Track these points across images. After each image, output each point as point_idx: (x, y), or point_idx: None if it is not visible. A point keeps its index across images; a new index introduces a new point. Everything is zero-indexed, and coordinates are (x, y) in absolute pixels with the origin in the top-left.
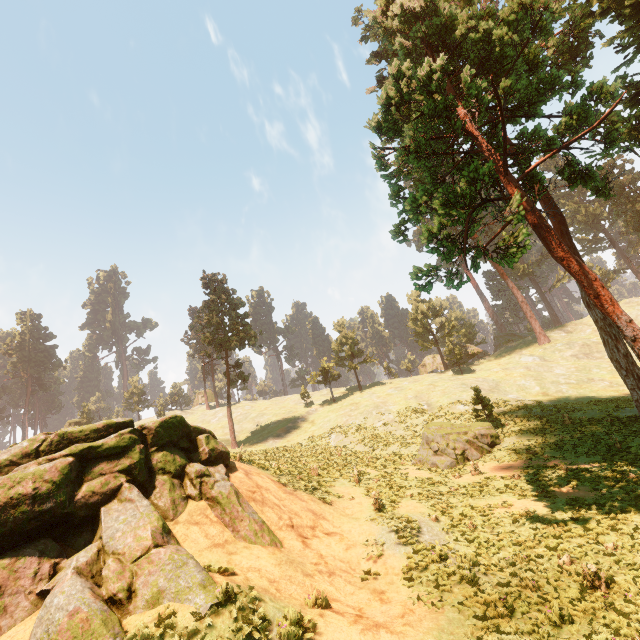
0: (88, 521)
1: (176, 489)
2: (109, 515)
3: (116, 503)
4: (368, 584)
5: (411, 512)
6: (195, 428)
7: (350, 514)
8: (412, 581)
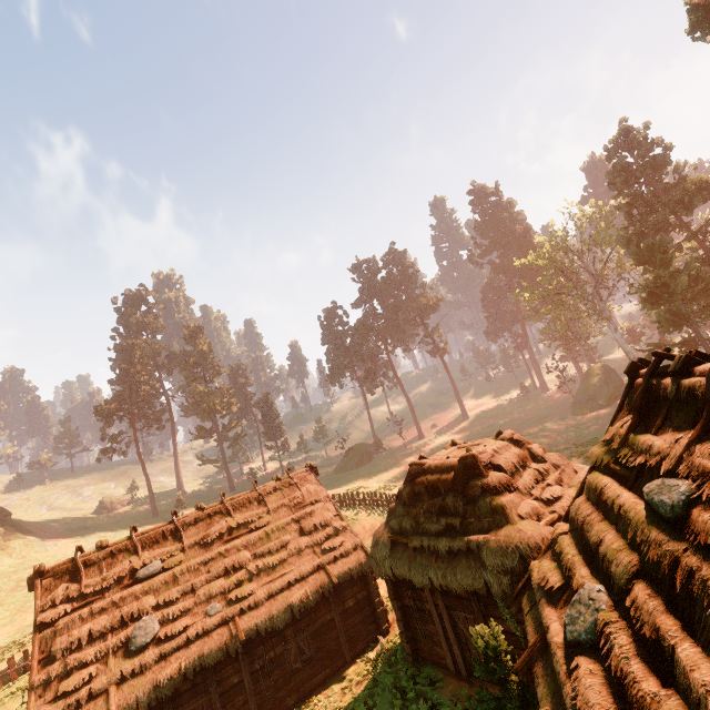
0: None
1: None
2: None
3: None
4: (63, 537)
5: (82, 525)
6: None
7: (58, 528)
8: (76, 535)
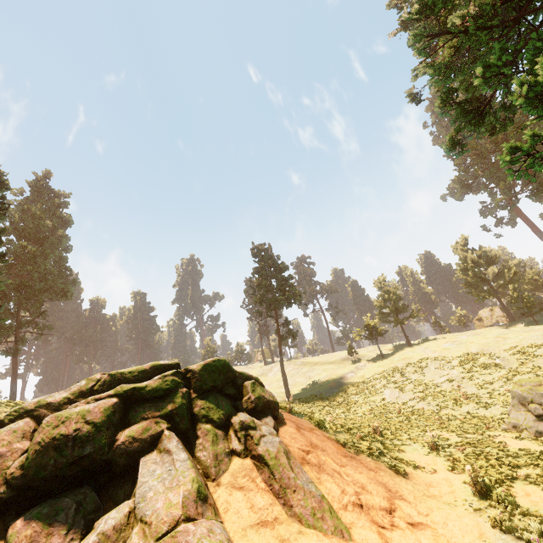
0: (130, 470)
1: (219, 441)
2: (146, 467)
3: (155, 453)
4: None
5: (540, 507)
6: (240, 374)
7: (437, 495)
8: None
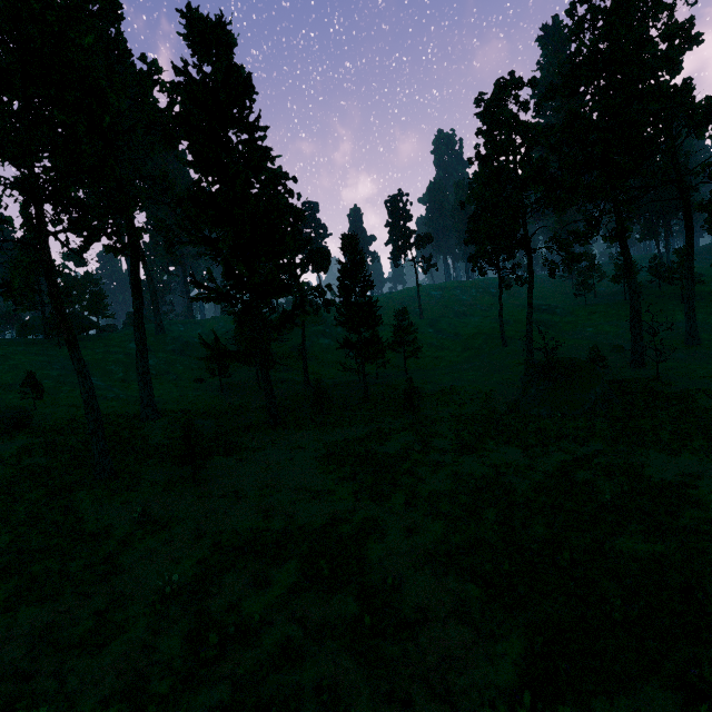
0: None
1: None
2: None
3: None
4: None
5: None
6: None
7: None
8: None
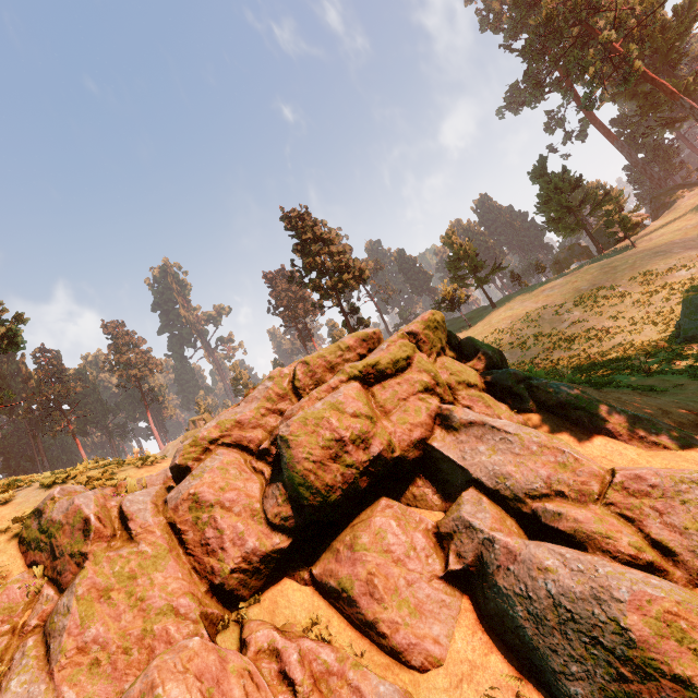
0: (413, 468)
1: (497, 404)
2: (454, 450)
3: (446, 434)
4: None
5: None
6: (449, 332)
7: None
8: None
